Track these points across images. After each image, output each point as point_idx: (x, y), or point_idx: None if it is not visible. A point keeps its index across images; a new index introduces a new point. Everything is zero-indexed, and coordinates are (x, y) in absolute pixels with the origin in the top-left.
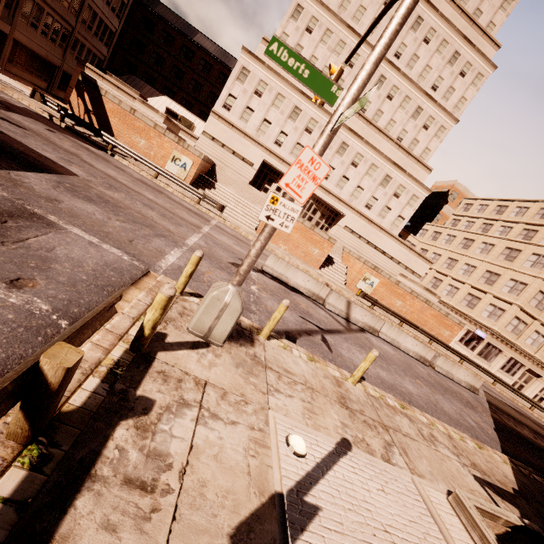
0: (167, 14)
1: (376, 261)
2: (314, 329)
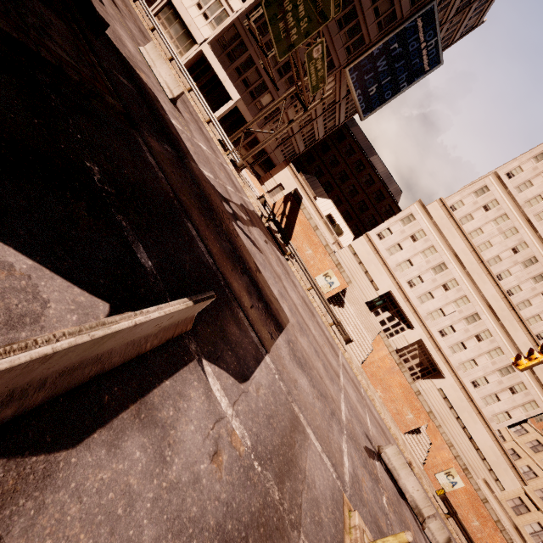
0: (359, 135)
1: (458, 442)
2: None
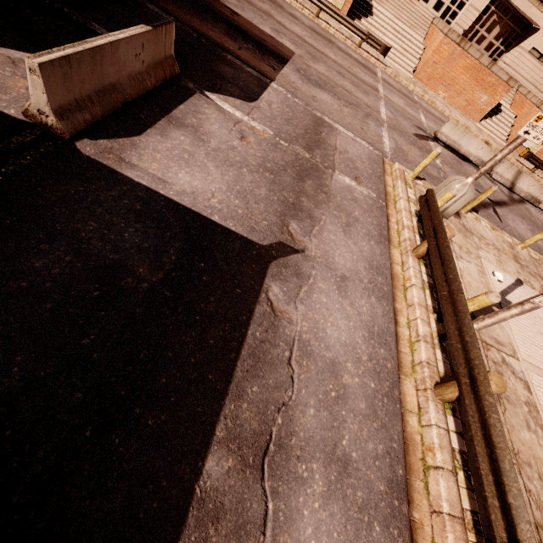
0: None
1: None
2: (486, 201)
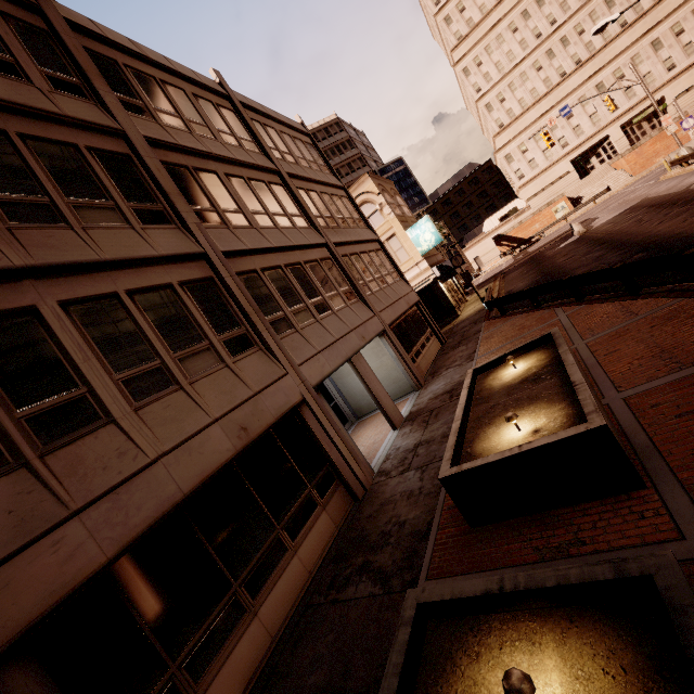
0: None
1: None
2: None
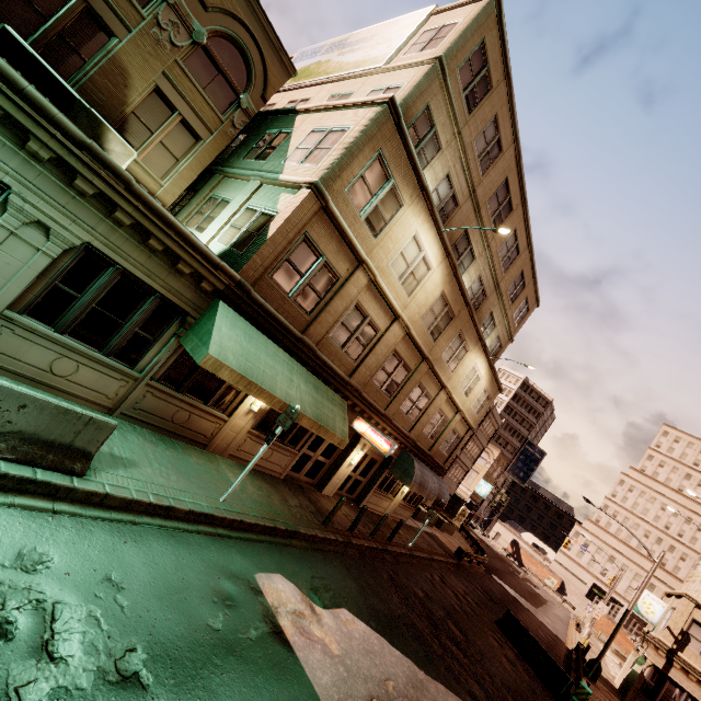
0: None
1: None
2: None
